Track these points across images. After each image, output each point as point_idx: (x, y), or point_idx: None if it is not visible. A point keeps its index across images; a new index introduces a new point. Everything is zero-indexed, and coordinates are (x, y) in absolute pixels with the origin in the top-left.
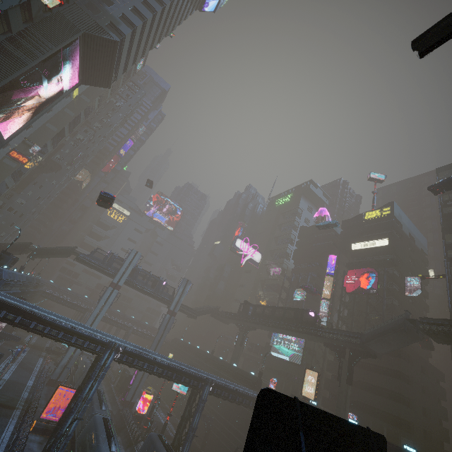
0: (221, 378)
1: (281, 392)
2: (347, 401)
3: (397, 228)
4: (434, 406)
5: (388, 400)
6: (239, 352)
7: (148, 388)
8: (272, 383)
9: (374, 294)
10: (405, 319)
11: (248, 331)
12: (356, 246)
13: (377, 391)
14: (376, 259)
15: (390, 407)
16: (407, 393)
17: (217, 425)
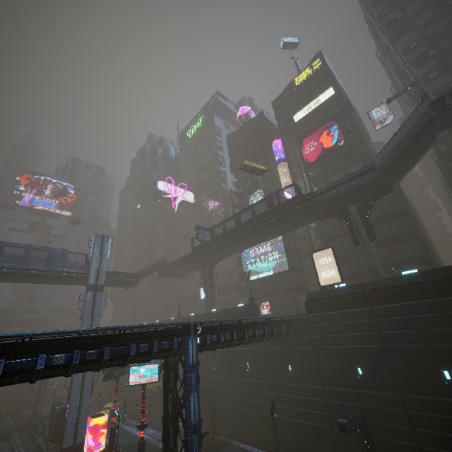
0: (207, 323)
1: (279, 311)
2: (378, 261)
3: (334, 77)
4: (429, 238)
5: (408, 242)
6: (212, 296)
7: (107, 407)
8: (264, 309)
9: (344, 144)
10: (428, 105)
11: (213, 266)
12: (299, 115)
13: (387, 244)
14: (328, 114)
15: (413, 248)
16: (420, 227)
17: (223, 392)
